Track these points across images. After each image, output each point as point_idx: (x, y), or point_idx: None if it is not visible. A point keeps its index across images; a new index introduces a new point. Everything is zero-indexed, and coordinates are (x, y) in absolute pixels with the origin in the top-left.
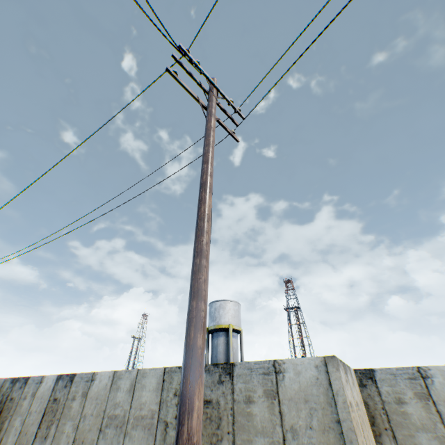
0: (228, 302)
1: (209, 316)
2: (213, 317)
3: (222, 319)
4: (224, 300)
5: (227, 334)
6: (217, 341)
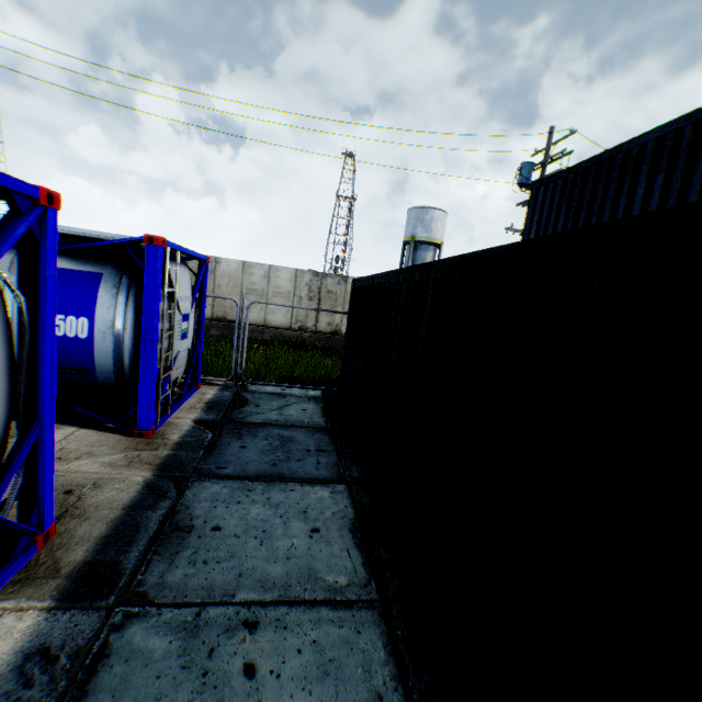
0: (446, 214)
1: (420, 224)
2: (427, 227)
3: (438, 233)
4: (444, 211)
5: (435, 250)
6: (425, 255)
